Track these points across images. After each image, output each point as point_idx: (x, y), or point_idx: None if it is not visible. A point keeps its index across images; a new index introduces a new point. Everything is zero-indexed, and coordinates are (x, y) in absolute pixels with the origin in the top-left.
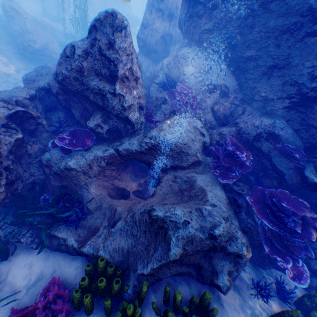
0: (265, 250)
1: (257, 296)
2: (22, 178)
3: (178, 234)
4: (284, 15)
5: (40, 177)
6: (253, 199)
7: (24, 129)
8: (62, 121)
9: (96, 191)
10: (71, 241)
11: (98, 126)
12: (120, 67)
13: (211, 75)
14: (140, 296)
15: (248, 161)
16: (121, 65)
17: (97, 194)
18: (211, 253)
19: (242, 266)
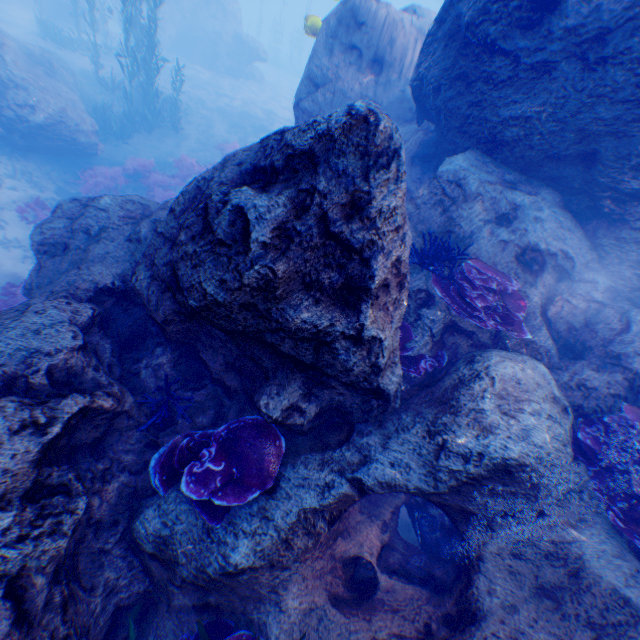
0: None
1: None
2: (86, 625)
3: None
4: None
5: (135, 587)
6: None
7: (74, 445)
8: (173, 382)
9: (302, 605)
10: None
11: (292, 408)
12: (378, 266)
13: (528, 226)
14: None
15: None
16: (381, 258)
17: (306, 610)
18: None
19: None
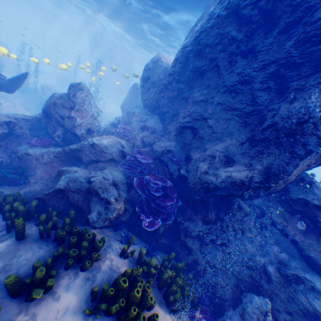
0: (136, 210)
1: (122, 242)
2: None
3: (67, 174)
4: (173, 91)
5: (8, 160)
6: (140, 181)
7: (12, 133)
8: (40, 135)
9: (41, 173)
10: (6, 193)
11: (59, 136)
12: (77, 105)
13: (147, 122)
14: (29, 209)
15: (143, 159)
16: (79, 104)
17: (41, 175)
18: (89, 197)
19: (110, 211)
